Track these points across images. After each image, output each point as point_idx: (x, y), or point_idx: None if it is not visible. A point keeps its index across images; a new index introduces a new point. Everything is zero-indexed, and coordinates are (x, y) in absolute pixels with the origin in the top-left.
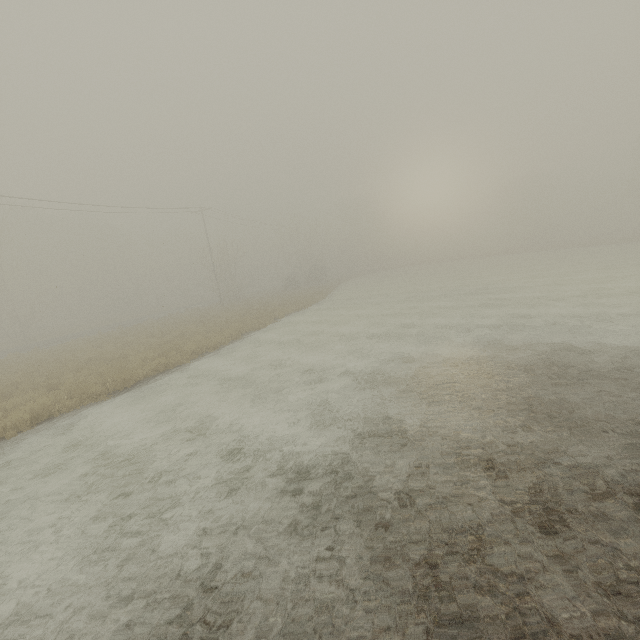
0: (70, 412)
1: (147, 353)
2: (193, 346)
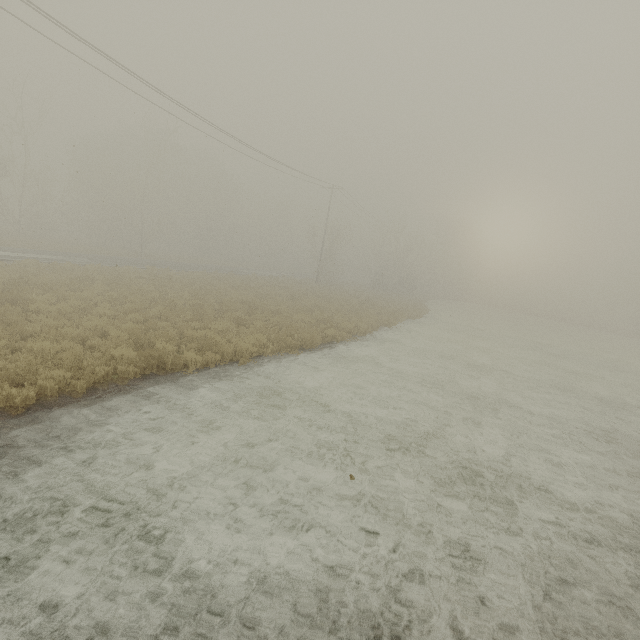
0: (275, 356)
1: (306, 317)
2: (350, 325)
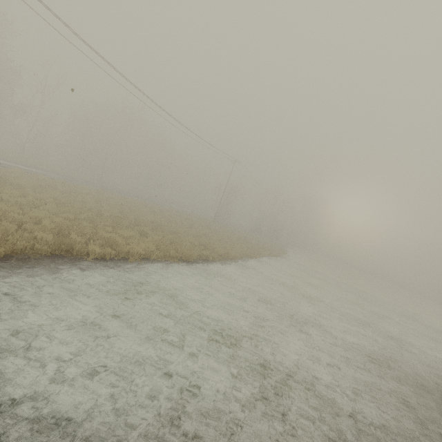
0: (158, 260)
1: (193, 239)
2: (222, 251)
